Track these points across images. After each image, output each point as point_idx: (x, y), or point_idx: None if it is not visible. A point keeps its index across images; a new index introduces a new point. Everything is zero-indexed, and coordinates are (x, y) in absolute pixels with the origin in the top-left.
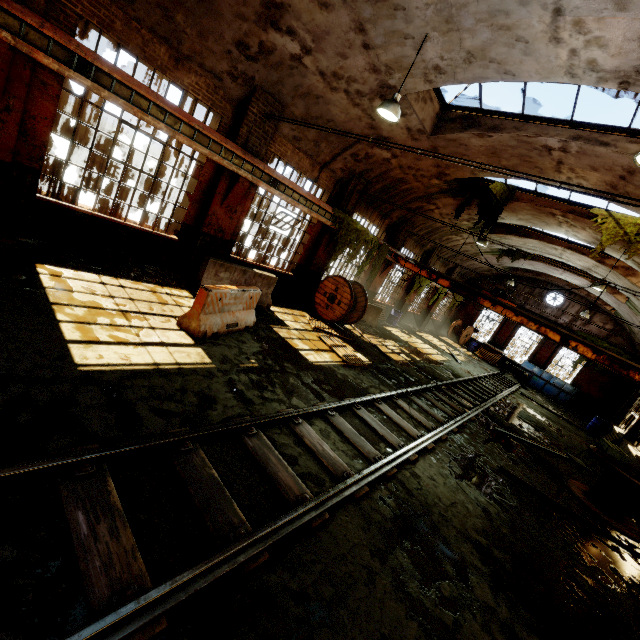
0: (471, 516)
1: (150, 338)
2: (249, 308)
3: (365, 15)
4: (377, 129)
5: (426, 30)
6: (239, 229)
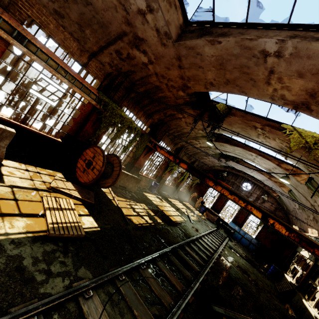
0: None
1: None
2: None
3: None
4: (133, 26)
5: None
6: None
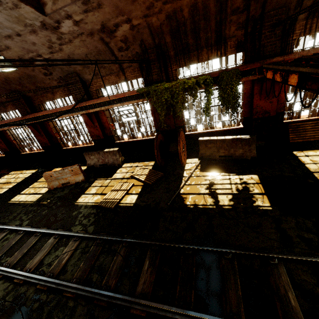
0: None
1: (36, 191)
2: (77, 174)
3: None
4: (93, 31)
5: None
6: (110, 130)
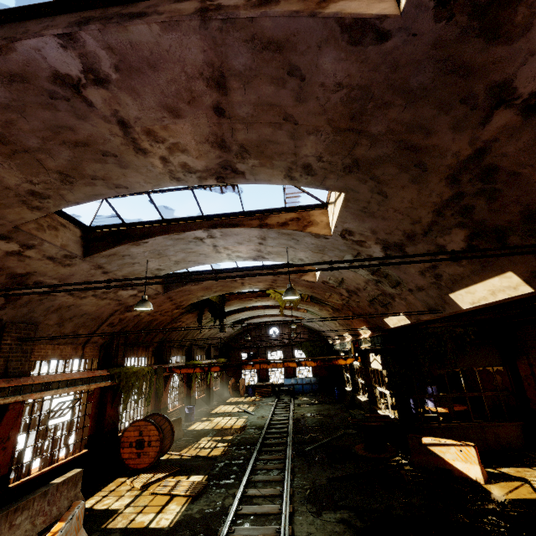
0: (342, 535)
1: None
2: (78, 531)
3: (101, 262)
4: (124, 303)
5: (146, 259)
6: (13, 451)
